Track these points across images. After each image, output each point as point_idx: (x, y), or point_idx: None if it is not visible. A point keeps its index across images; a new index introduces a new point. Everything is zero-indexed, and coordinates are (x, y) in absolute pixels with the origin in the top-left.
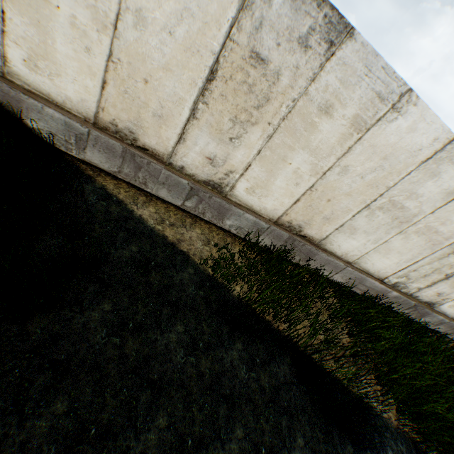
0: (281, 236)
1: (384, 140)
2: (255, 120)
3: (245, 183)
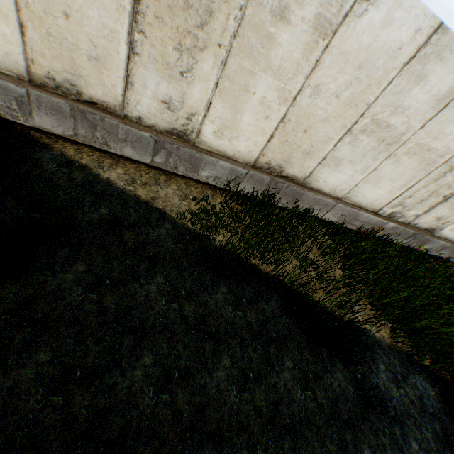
0: (262, 180)
1: (356, 44)
2: (203, 45)
3: (210, 126)
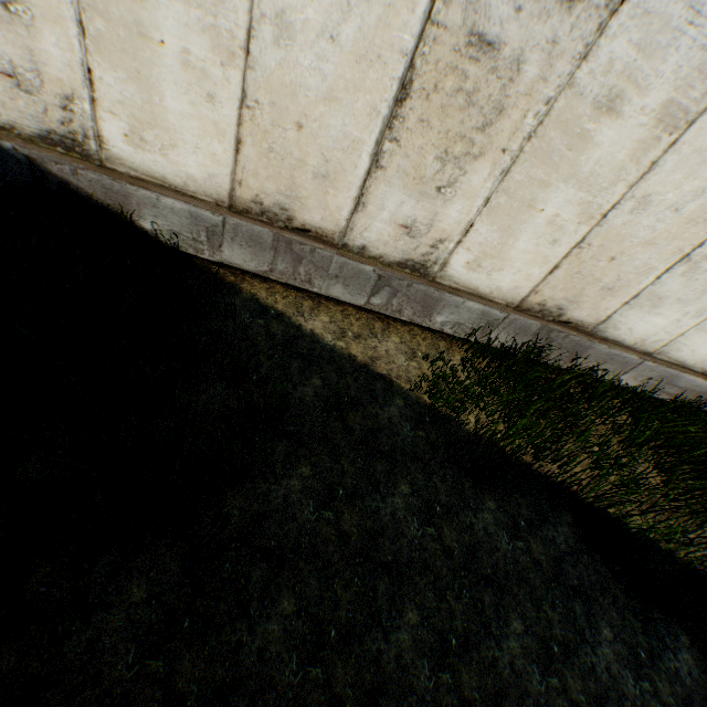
0: (527, 328)
1: None
2: (479, 151)
3: (464, 254)
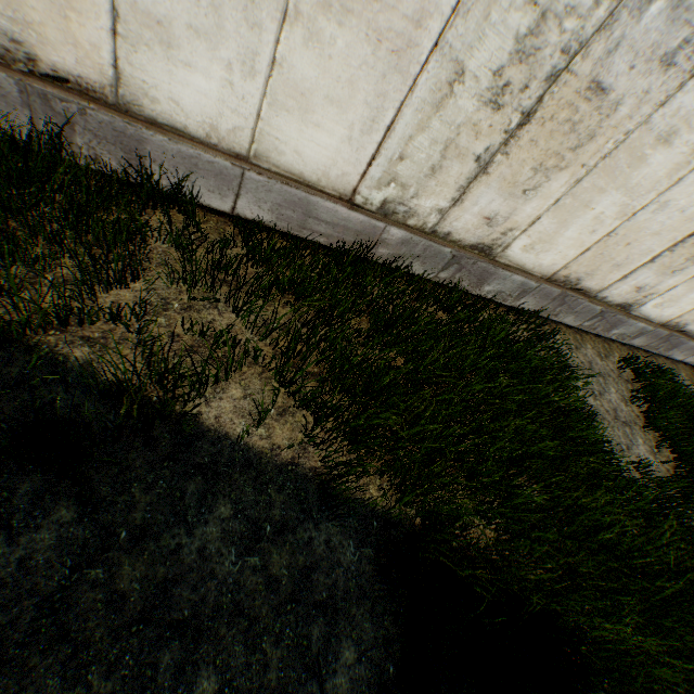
0: None
1: None
2: None
3: None
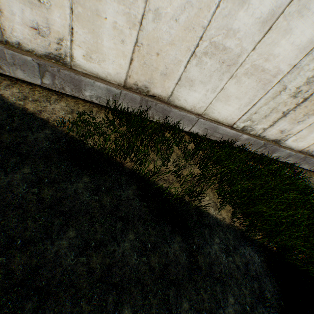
0: (134, 99)
1: None
2: None
3: (79, 50)
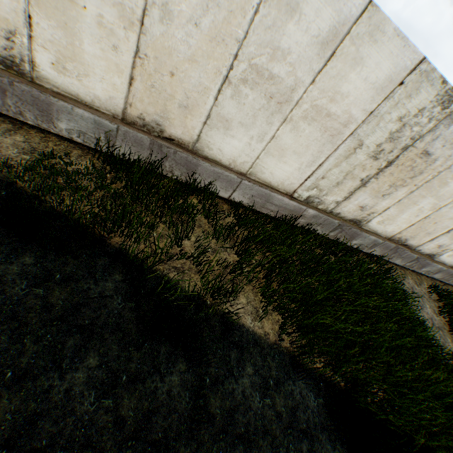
0: (141, 141)
1: None
2: None
3: (44, 54)
